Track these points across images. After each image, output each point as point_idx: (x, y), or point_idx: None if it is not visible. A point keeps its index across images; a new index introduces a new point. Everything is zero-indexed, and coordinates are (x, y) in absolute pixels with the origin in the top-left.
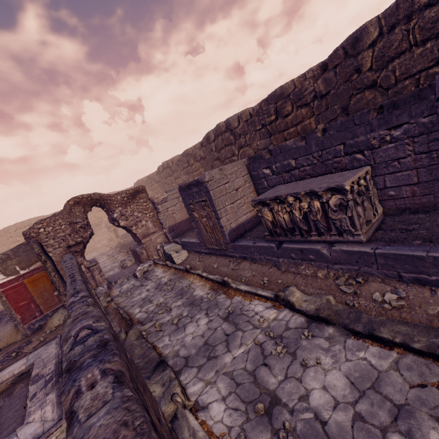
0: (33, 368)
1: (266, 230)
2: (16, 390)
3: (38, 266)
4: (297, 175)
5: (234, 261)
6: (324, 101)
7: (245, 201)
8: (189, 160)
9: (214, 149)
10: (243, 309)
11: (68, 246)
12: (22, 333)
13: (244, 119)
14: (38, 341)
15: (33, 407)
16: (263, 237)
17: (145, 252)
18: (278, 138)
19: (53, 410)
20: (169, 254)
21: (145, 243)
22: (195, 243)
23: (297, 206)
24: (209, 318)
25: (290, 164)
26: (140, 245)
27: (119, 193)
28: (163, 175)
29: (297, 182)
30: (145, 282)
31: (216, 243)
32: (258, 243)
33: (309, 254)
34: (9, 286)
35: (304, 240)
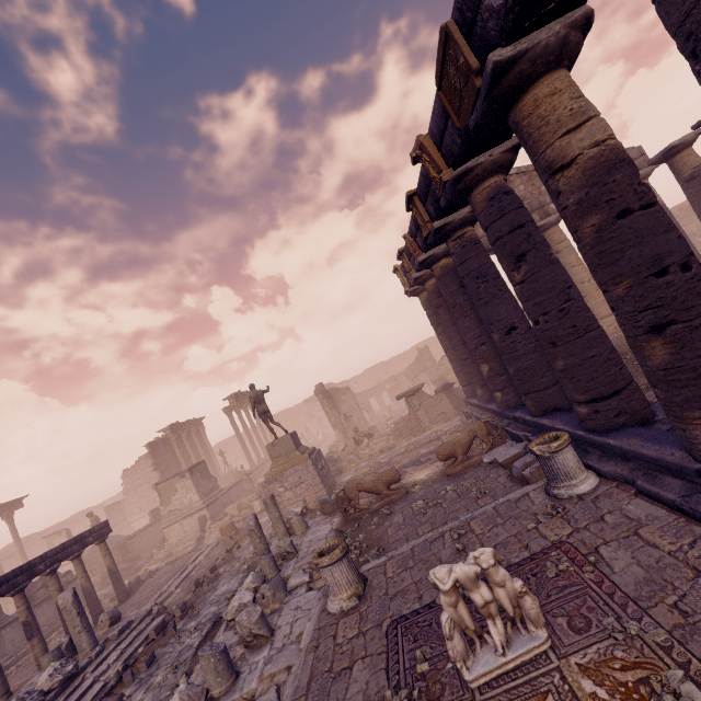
0: None
1: None
2: None
3: None
4: None
5: None
6: None
7: None
8: None
9: None
10: None
11: None
12: None
13: (684, 209)
14: None
15: None
16: None
17: None
18: None
19: None
20: None
21: None
22: None
23: None
24: None
25: None
26: None
27: None
28: None
29: None
30: None
31: None
32: None
33: None
34: None
35: None
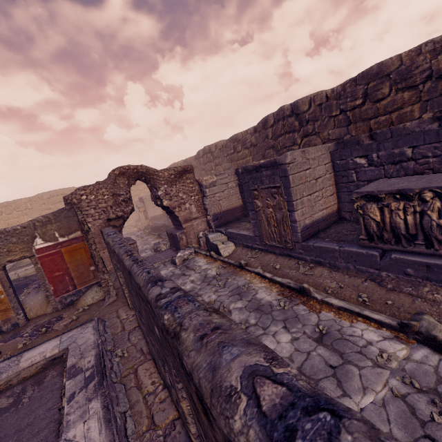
0: (69, 355)
1: (363, 232)
2: (46, 378)
3: (77, 235)
4: (410, 168)
5: (304, 265)
6: (441, 82)
7: (323, 194)
8: (236, 146)
9: (270, 136)
10: (344, 332)
11: (108, 219)
12: (53, 306)
13: (317, 102)
14: (70, 318)
15: (73, 415)
16: (350, 241)
17: (185, 237)
18: (360, 127)
19: (101, 430)
20: (215, 244)
21: (185, 228)
22: (246, 236)
23: (437, 205)
24: (292, 335)
25: (403, 154)
26: (180, 230)
27: (167, 169)
28: (202, 161)
29: (418, 176)
30: (187, 271)
31: (279, 240)
32: (347, 248)
33: (441, 273)
34: (45, 252)
35: (432, 253)
